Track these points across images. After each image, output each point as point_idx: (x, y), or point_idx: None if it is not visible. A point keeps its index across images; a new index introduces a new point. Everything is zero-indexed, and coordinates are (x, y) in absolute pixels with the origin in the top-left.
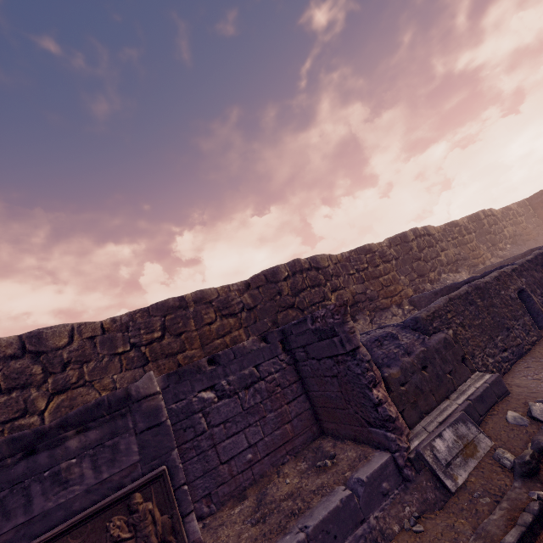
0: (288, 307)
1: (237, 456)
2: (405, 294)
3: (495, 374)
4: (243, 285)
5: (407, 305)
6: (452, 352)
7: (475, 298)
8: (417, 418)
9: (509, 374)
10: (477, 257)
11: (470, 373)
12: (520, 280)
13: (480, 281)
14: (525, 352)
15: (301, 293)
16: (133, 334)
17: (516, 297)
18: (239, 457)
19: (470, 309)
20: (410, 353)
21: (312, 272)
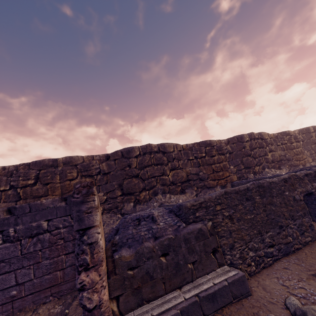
0: (133, 176)
1: (3, 291)
2: (230, 179)
3: (241, 273)
4: (104, 157)
5: (229, 188)
6: (203, 243)
7: (254, 194)
8: (135, 305)
9: (267, 270)
10: (299, 160)
11: (217, 266)
12: (311, 184)
13: (266, 180)
14: (293, 251)
15: (146, 167)
16: (14, 179)
17: (300, 199)
18: (5, 292)
19: (245, 204)
20: (157, 238)
21: (159, 154)
